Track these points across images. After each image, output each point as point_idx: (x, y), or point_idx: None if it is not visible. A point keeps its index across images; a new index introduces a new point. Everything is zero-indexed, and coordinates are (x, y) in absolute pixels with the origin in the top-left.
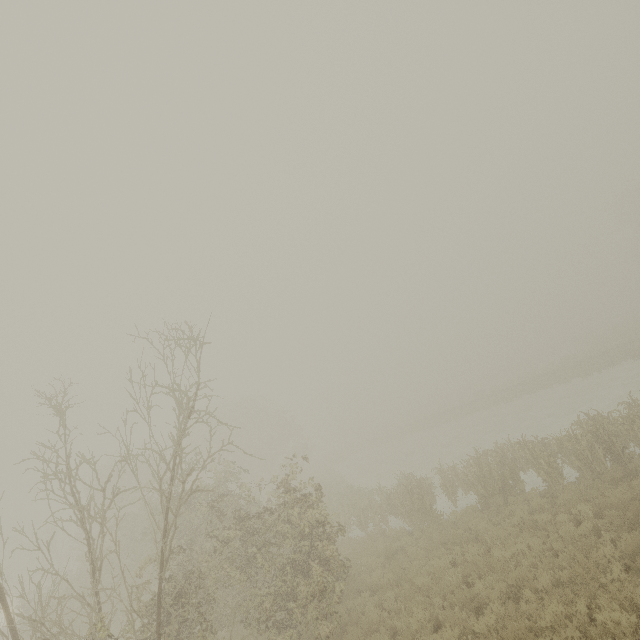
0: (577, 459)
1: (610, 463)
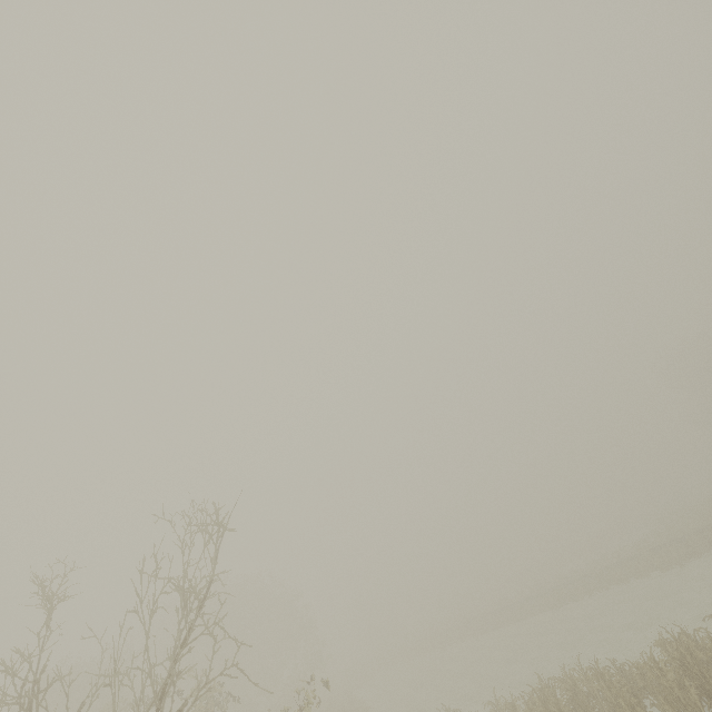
0: (666, 701)
1: (708, 710)
